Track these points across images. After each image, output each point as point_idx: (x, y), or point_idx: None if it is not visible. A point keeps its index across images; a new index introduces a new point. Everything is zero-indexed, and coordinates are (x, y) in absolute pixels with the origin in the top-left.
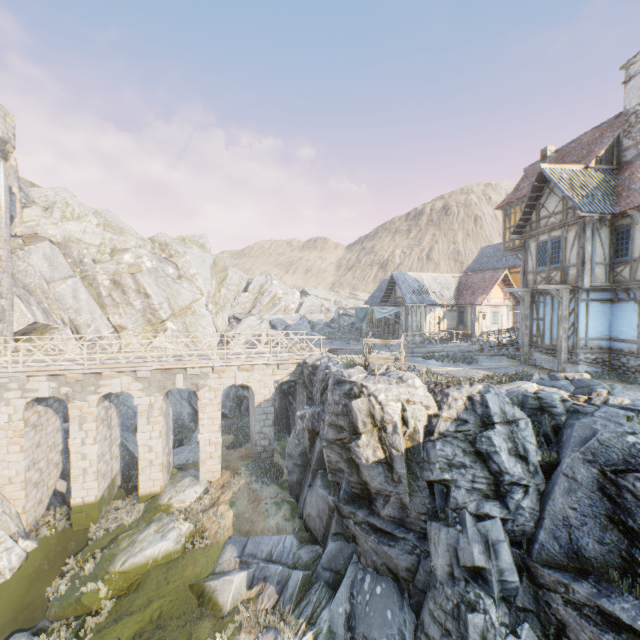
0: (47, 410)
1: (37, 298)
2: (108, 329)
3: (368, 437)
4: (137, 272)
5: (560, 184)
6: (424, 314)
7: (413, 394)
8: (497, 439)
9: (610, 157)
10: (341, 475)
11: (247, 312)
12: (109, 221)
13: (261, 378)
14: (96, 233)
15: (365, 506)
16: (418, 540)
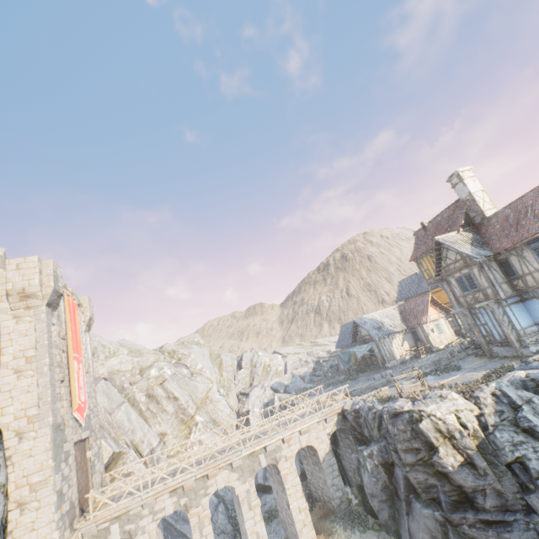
0: (159, 530)
1: (107, 430)
2: (156, 439)
3: (444, 448)
4: (164, 381)
5: (452, 245)
6: (389, 342)
7: (457, 404)
8: (530, 416)
9: (466, 222)
10: (434, 490)
11: (249, 385)
12: (129, 347)
13: (317, 435)
14: (128, 360)
15: (468, 508)
16: (526, 516)
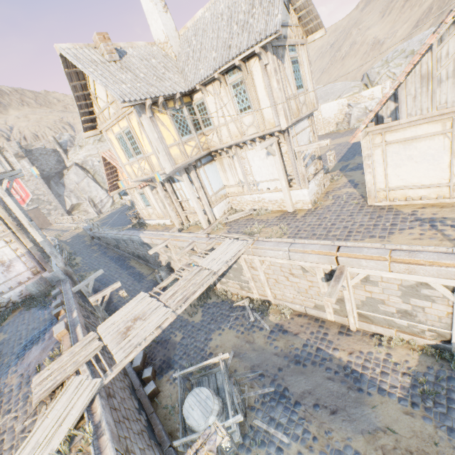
0: None
1: (75, 193)
2: (105, 195)
3: None
4: None
5: None
6: None
7: None
8: None
9: None
10: None
11: None
12: None
13: None
14: (93, 148)
15: None
16: None
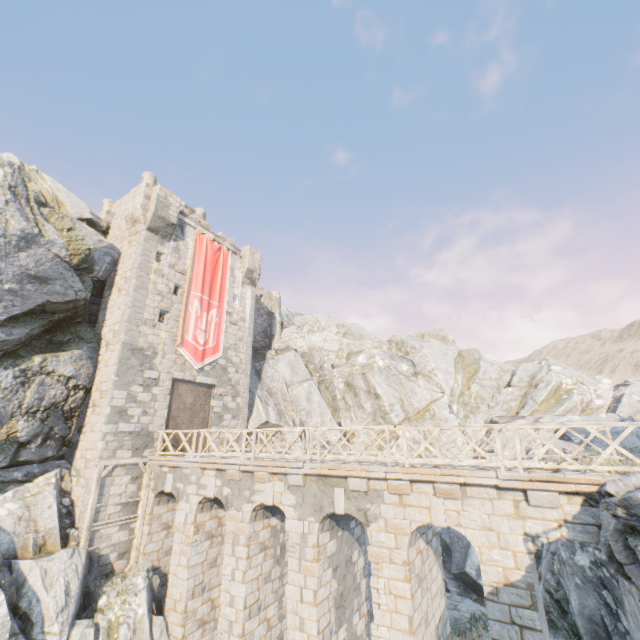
0: None
1: (276, 400)
2: (336, 434)
3: None
4: (367, 372)
5: None
6: None
7: None
8: None
9: None
10: None
11: (512, 414)
12: (351, 331)
13: (487, 520)
14: (334, 340)
15: None
16: None
